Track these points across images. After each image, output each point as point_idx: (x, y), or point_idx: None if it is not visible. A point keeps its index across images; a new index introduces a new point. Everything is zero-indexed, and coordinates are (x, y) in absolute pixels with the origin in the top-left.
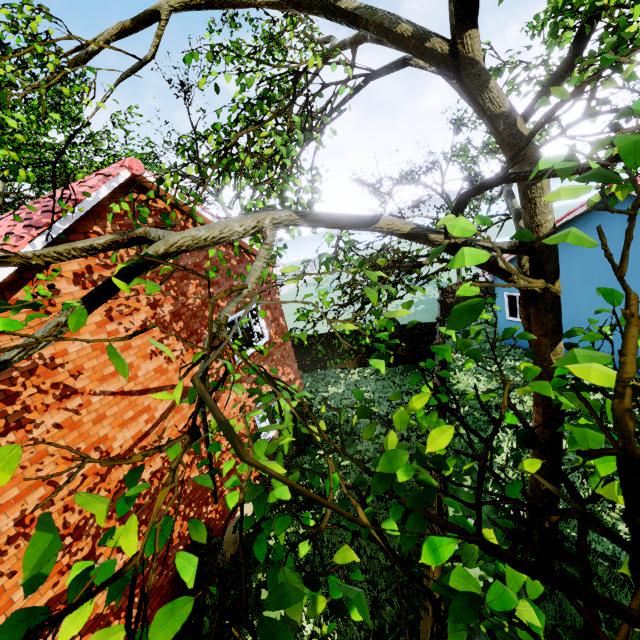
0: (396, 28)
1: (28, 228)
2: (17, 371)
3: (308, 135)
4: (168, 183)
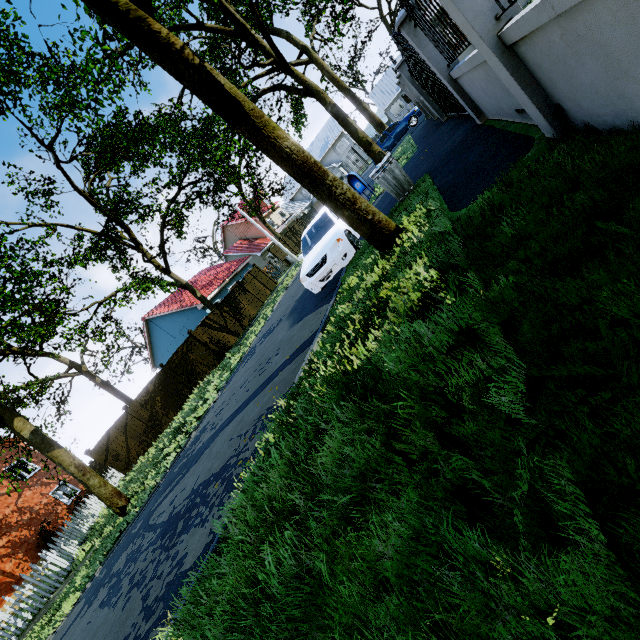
0: None
1: None
2: None
3: None
4: None
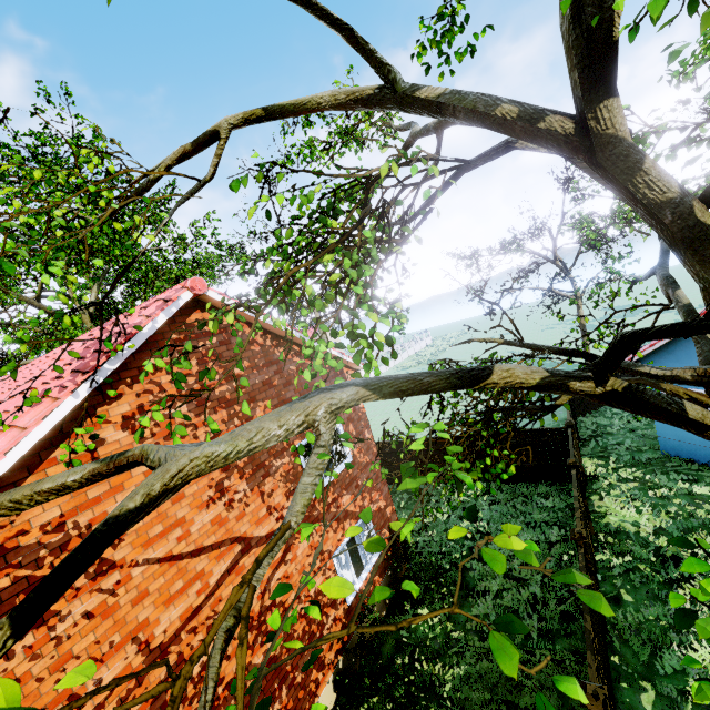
0: (494, 111)
1: (74, 374)
2: (46, 549)
3: (385, 250)
4: (211, 329)
